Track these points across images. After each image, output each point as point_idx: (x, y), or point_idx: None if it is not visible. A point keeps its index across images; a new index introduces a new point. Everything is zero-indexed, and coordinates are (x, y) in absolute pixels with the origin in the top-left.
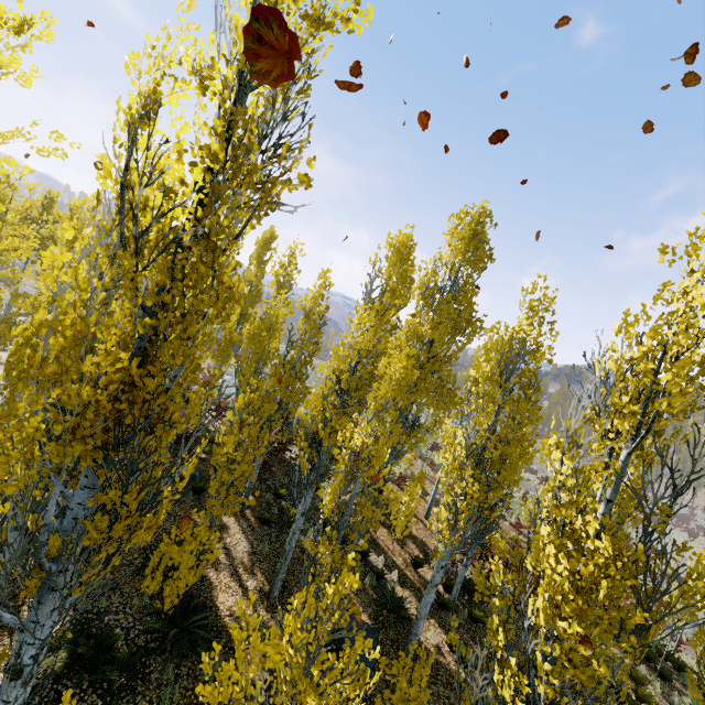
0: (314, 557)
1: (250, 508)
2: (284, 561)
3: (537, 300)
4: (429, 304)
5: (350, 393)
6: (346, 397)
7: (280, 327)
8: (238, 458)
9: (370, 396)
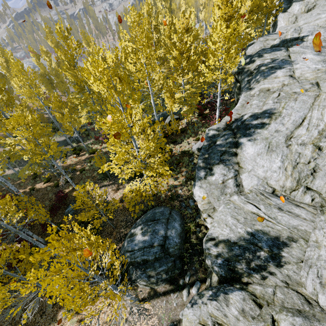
0: None
1: None
2: None
3: None
4: None
5: None
6: None
7: None
8: None
9: None
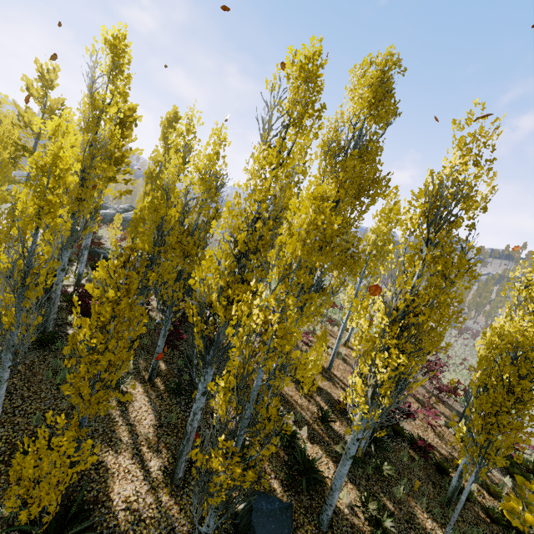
0: (207, 469)
1: (161, 376)
2: (187, 442)
3: (472, 133)
4: (332, 164)
5: (249, 256)
6: (245, 261)
7: (178, 195)
8: (98, 346)
9: (272, 254)
